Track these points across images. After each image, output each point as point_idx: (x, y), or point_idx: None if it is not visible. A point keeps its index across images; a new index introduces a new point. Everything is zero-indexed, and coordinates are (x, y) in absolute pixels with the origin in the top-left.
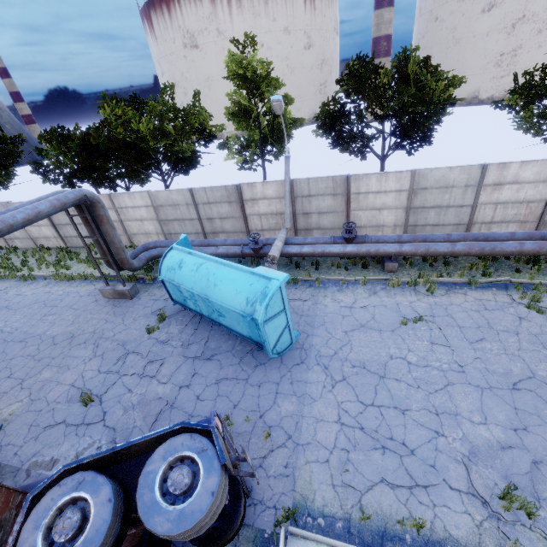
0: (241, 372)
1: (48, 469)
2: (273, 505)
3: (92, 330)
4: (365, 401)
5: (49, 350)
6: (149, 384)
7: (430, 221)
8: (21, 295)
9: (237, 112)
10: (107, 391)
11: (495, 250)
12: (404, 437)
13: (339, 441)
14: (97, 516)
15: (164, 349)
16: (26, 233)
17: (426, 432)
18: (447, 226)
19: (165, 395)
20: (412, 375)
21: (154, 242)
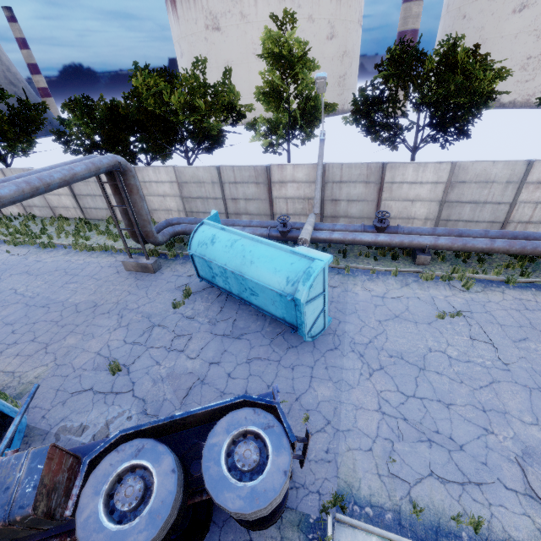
0: (272, 353)
1: (77, 435)
2: (317, 490)
3: (115, 300)
4: (406, 392)
5: (72, 317)
6: (178, 358)
7: (463, 217)
8: (41, 261)
9: (268, 92)
10: (134, 361)
11: (537, 250)
12: (451, 431)
13: (382, 430)
14: (162, 487)
15: (191, 324)
16: (45, 202)
17: (473, 428)
18: (481, 223)
19: (195, 370)
20: (454, 369)
21: (177, 218)
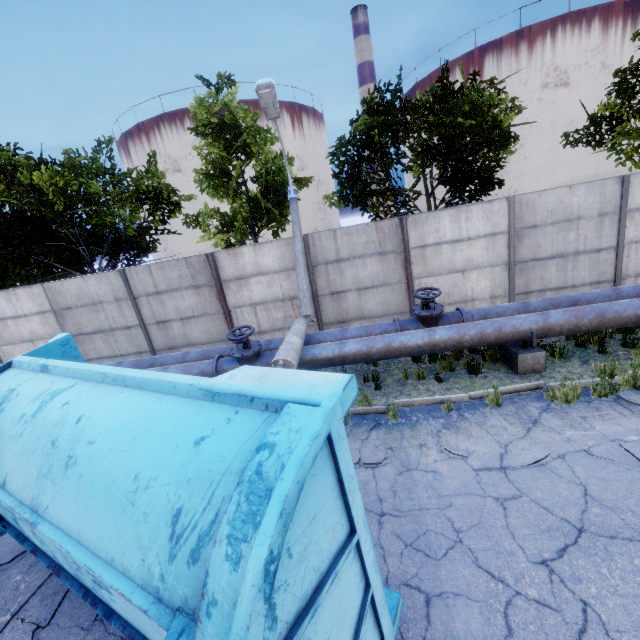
0: None
1: None
2: None
3: None
4: None
5: None
6: None
7: (550, 283)
8: None
9: (212, 174)
10: None
11: None
12: None
13: None
14: None
15: None
16: None
17: None
18: (580, 288)
19: None
20: None
21: None
